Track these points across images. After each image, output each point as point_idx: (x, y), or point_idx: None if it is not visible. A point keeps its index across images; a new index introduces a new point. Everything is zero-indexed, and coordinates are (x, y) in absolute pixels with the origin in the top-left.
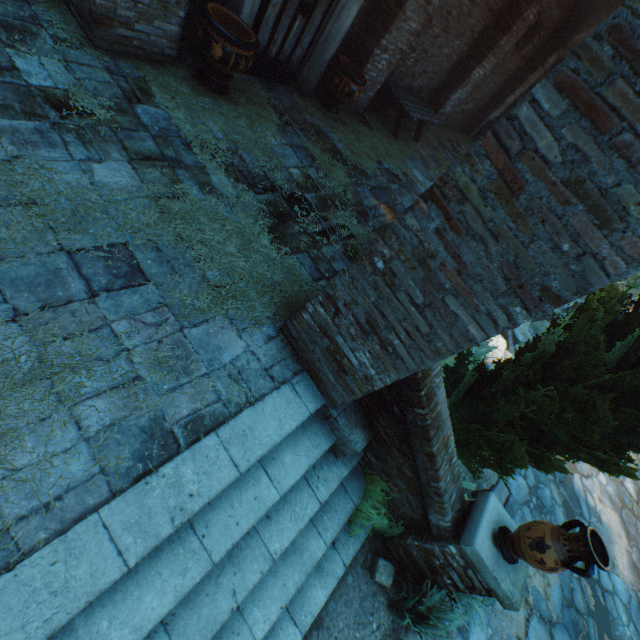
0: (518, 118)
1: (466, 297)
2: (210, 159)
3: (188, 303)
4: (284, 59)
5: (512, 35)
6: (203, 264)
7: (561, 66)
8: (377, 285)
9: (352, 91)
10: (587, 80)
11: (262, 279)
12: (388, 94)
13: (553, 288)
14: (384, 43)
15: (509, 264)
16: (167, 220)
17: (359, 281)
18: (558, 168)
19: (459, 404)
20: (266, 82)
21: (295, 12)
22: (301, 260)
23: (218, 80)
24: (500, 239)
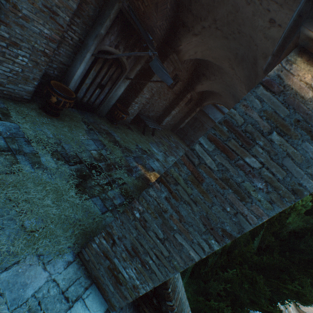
0: (195, 149)
1: (186, 234)
2: (42, 148)
3: (4, 250)
4: (91, 103)
5: (183, 101)
6: (24, 216)
7: (209, 131)
8: (137, 226)
9: (123, 117)
10: (220, 138)
11: (68, 219)
12: (139, 117)
13: (227, 230)
14: (136, 100)
15: (204, 216)
16: (1, 188)
17: (126, 224)
18: (217, 172)
19: (190, 281)
20: (81, 111)
21: (96, 87)
22: (95, 201)
23: (54, 110)
24: (197, 203)
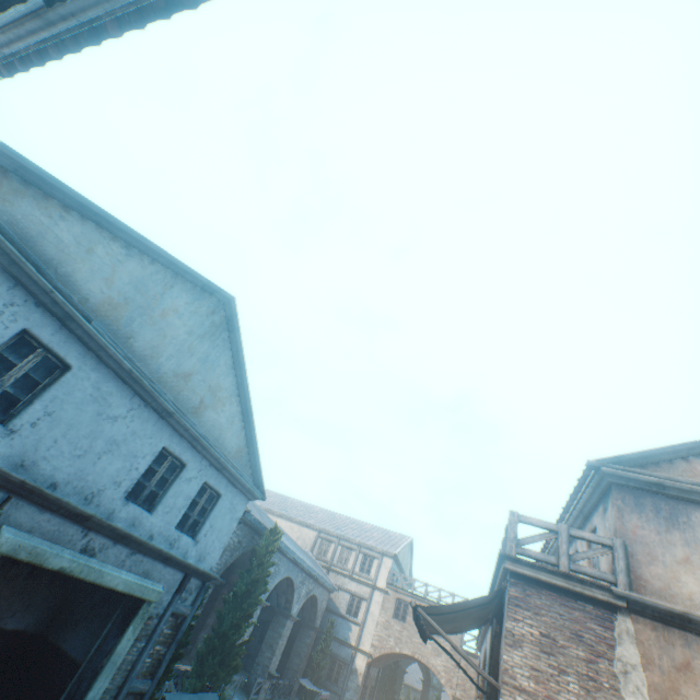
0: None
1: None
2: None
3: None
4: None
5: (221, 600)
6: None
7: None
8: None
9: None
10: None
11: None
12: None
13: None
14: None
15: None
16: None
17: None
18: None
19: None
20: None
21: None
22: None
23: None
24: None
